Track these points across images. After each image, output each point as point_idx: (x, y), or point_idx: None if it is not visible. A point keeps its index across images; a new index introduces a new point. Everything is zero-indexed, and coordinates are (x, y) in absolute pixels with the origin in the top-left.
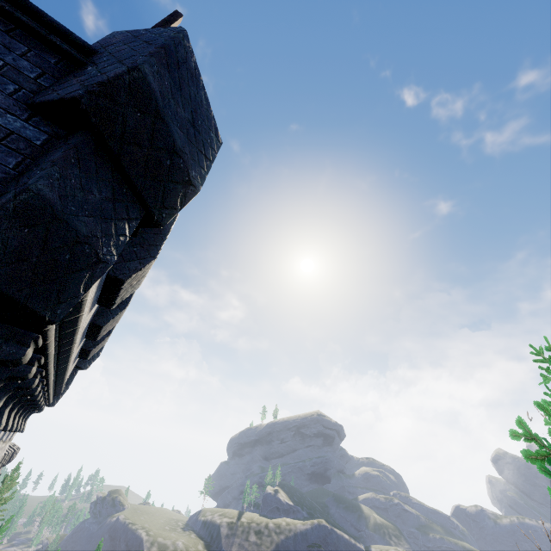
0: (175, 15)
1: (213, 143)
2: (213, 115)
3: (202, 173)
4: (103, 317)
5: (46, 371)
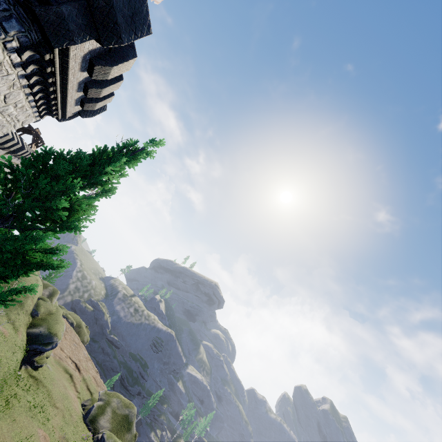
0: None
1: (144, 31)
2: (149, 20)
3: (130, 39)
4: (91, 85)
5: (55, 80)
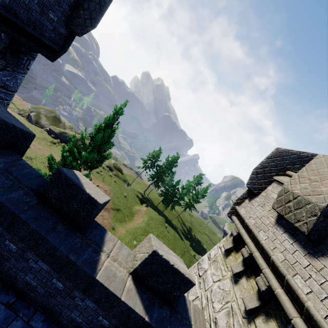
0: None
1: None
2: None
3: None
4: None
5: None
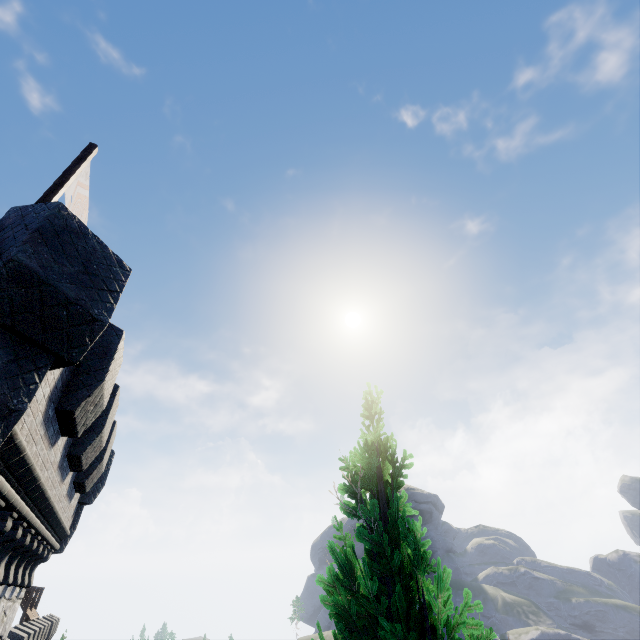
0: (89, 148)
1: (119, 275)
2: (113, 253)
3: (109, 306)
4: (80, 446)
5: (17, 513)
